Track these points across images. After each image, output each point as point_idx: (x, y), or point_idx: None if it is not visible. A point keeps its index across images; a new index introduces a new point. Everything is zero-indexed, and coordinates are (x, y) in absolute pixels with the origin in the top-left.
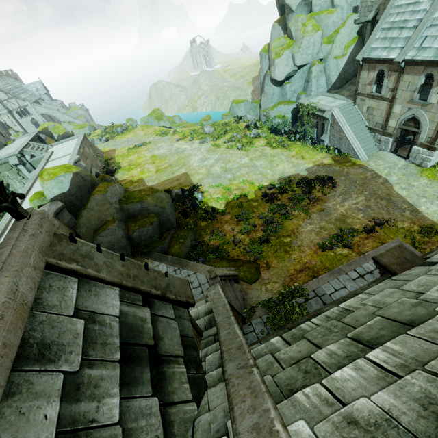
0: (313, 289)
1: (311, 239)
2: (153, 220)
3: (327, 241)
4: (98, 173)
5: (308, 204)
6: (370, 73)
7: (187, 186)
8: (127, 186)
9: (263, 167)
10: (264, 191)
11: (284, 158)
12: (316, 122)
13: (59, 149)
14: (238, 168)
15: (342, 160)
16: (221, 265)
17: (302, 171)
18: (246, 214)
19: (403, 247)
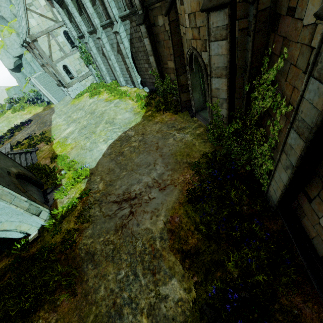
0: None
1: None
2: None
3: None
4: None
5: (7, 140)
6: (32, 53)
7: None
8: None
9: (2, 126)
10: None
11: (18, 117)
12: None
13: None
14: None
15: (47, 107)
16: None
17: (23, 121)
18: None
19: None
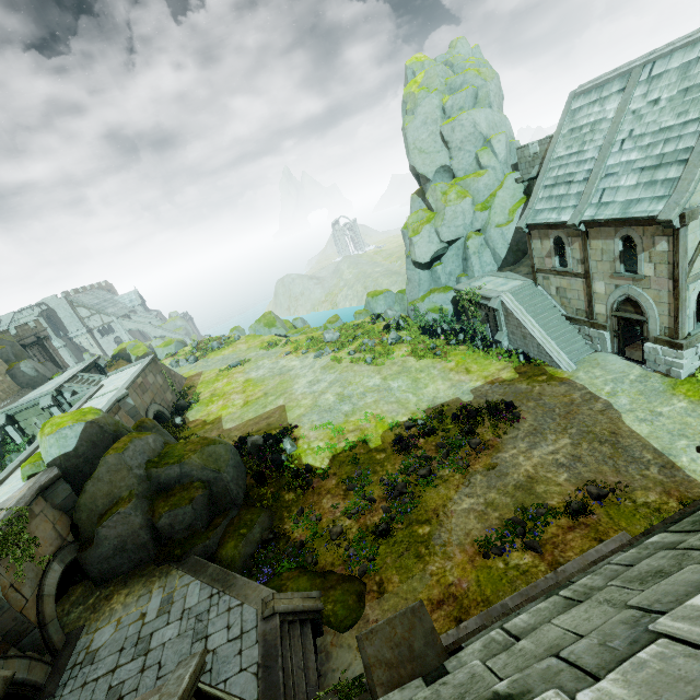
0: None
1: (467, 530)
2: (196, 493)
3: (496, 533)
4: (161, 412)
5: (468, 455)
6: (544, 242)
7: (278, 428)
8: (196, 430)
9: (401, 390)
10: (399, 432)
11: (437, 373)
12: (485, 315)
13: (113, 380)
14: (362, 393)
15: (532, 372)
16: (297, 584)
17: (465, 394)
18: (362, 476)
19: (420, 613)
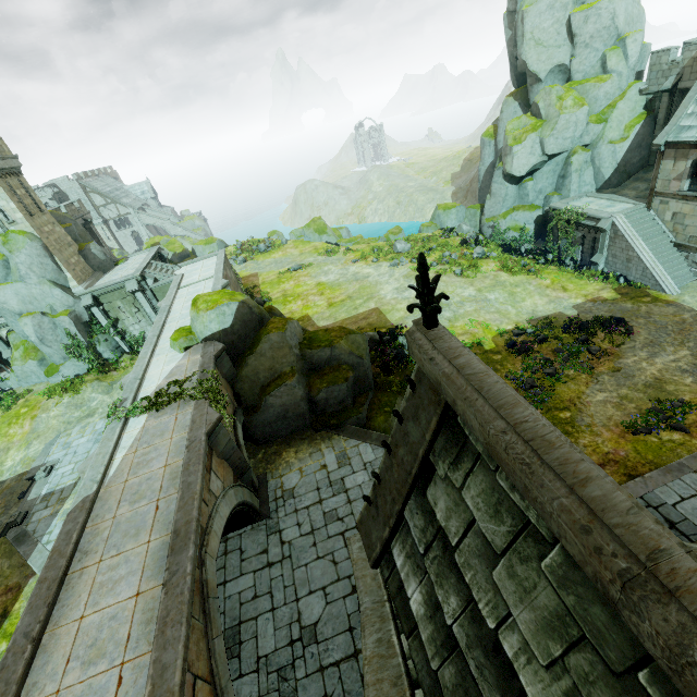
0: (638, 494)
1: (608, 416)
2: (348, 374)
3: (638, 419)
4: None
5: (589, 359)
6: (678, 163)
7: (383, 328)
8: None
9: (500, 302)
10: (508, 338)
11: (533, 289)
12: (581, 236)
13: (191, 271)
14: (460, 302)
15: (634, 293)
16: None
17: (568, 309)
18: None
19: None
